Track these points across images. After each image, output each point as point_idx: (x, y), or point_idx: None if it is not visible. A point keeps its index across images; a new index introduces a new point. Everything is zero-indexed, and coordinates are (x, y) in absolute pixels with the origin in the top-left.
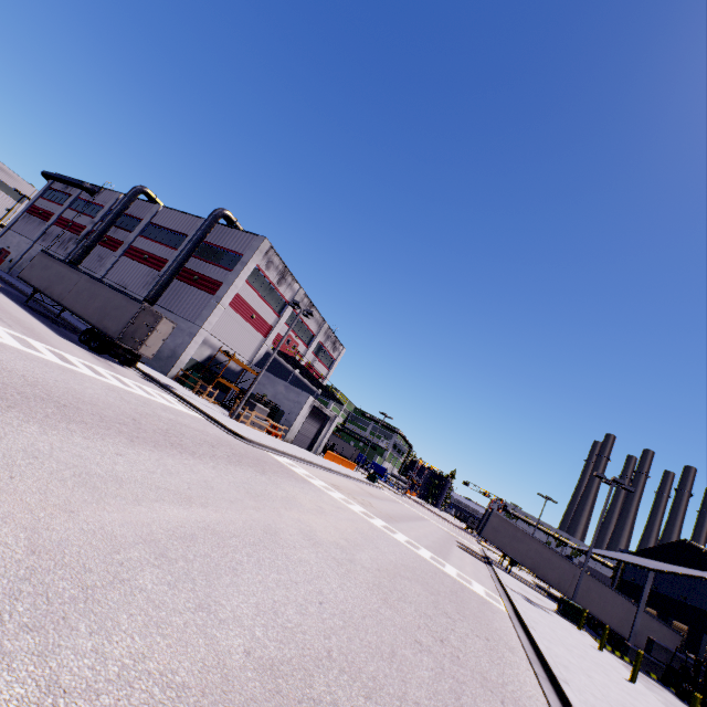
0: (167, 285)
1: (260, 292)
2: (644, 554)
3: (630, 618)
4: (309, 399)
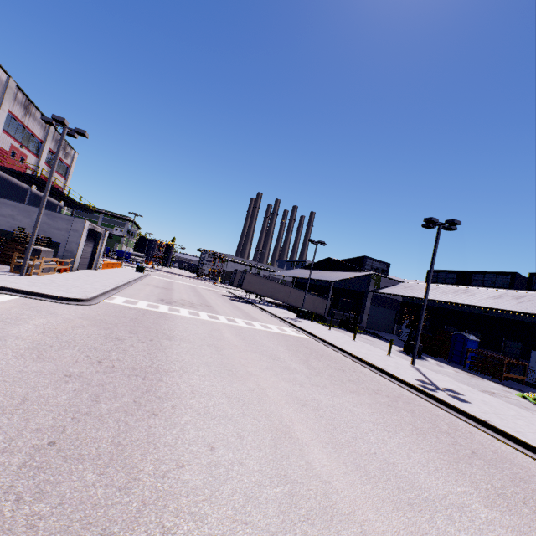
0: None
1: None
2: (308, 267)
3: (313, 302)
4: (86, 224)
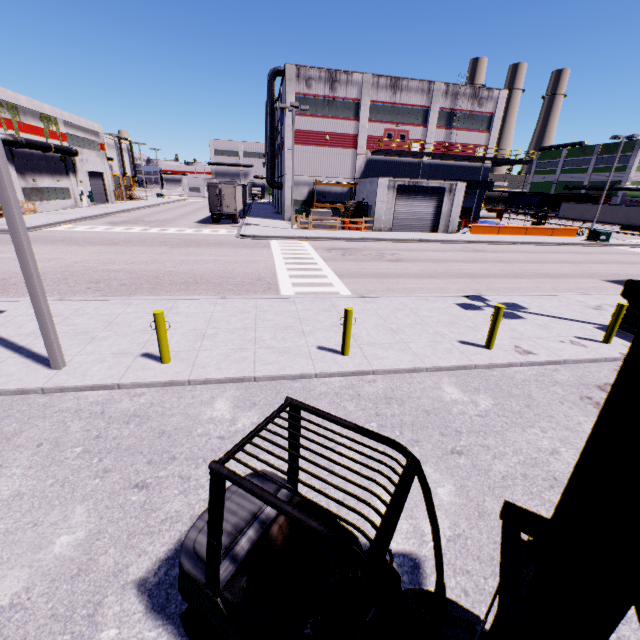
0: (272, 160)
1: (319, 114)
2: None
3: None
4: (381, 182)
